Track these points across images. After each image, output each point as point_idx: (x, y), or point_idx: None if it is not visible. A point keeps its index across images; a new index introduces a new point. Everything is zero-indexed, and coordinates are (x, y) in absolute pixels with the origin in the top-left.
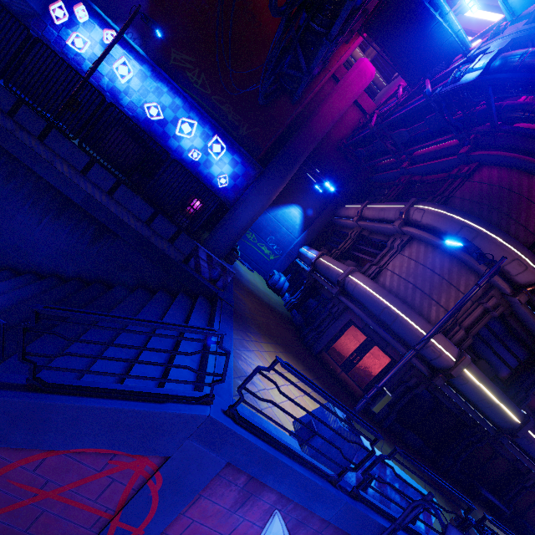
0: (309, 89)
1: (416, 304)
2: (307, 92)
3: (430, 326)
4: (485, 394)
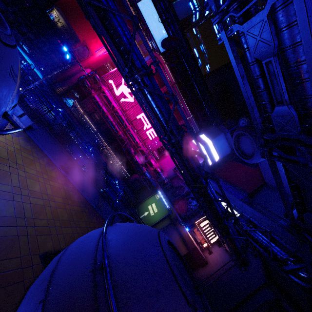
0: (68, 71)
1: None
2: (67, 71)
3: None
4: None
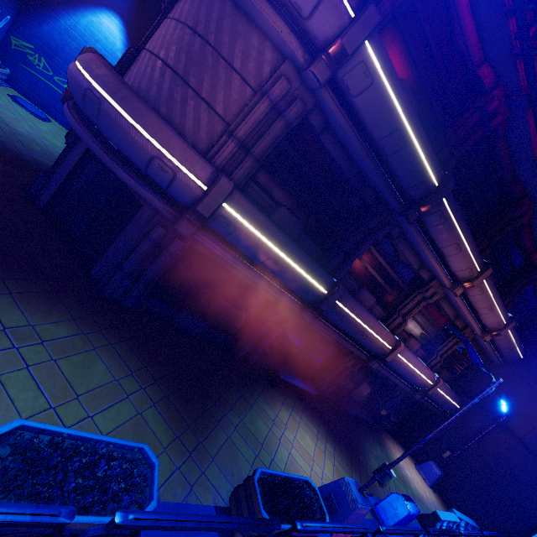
0: None
1: (163, 97)
2: None
3: (157, 121)
4: (268, 251)
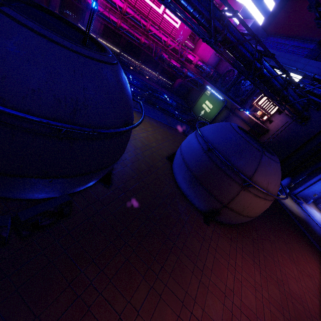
0: None
1: None
2: None
3: None
4: None
